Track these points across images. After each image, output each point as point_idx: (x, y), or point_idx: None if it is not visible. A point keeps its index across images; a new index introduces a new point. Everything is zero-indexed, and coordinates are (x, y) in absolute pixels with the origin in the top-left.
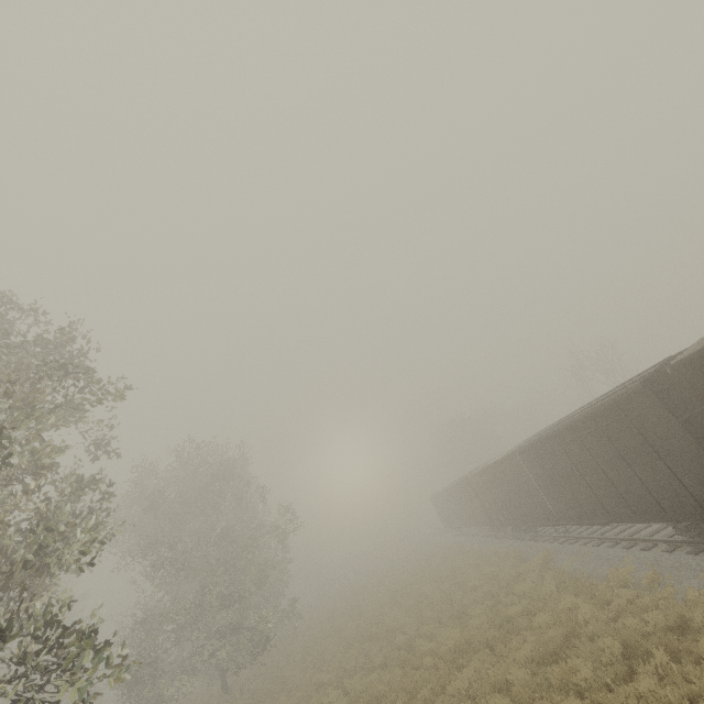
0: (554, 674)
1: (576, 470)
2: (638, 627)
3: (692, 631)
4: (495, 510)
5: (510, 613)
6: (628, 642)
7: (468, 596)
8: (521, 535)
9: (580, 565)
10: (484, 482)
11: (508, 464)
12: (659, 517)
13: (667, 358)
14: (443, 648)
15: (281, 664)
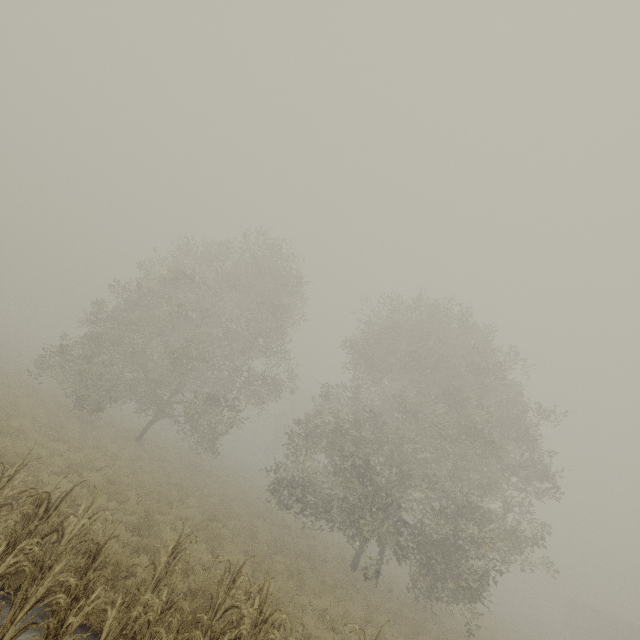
0: None
1: None
2: None
3: None
4: None
5: None
6: None
7: None
8: None
9: None
10: None
11: None
12: None
13: None
14: None
15: None
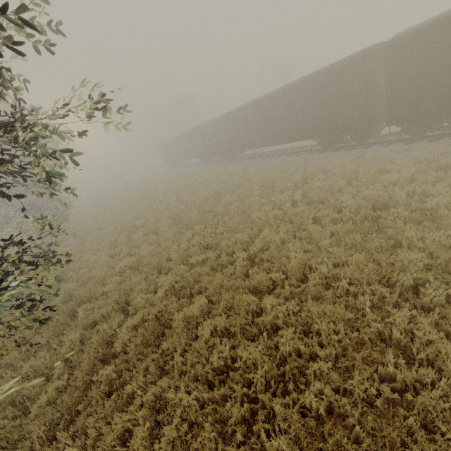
0: (276, 188)
1: (287, 114)
2: (303, 174)
3: (325, 171)
4: (214, 147)
5: (237, 181)
6: (304, 176)
7: (205, 182)
8: (223, 161)
9: (264, 165)
10: (213, 129)
11: (239, 114)
12: (319, 135)
13: (373, 45)
14: (203, 197)
15: (76, 226)
